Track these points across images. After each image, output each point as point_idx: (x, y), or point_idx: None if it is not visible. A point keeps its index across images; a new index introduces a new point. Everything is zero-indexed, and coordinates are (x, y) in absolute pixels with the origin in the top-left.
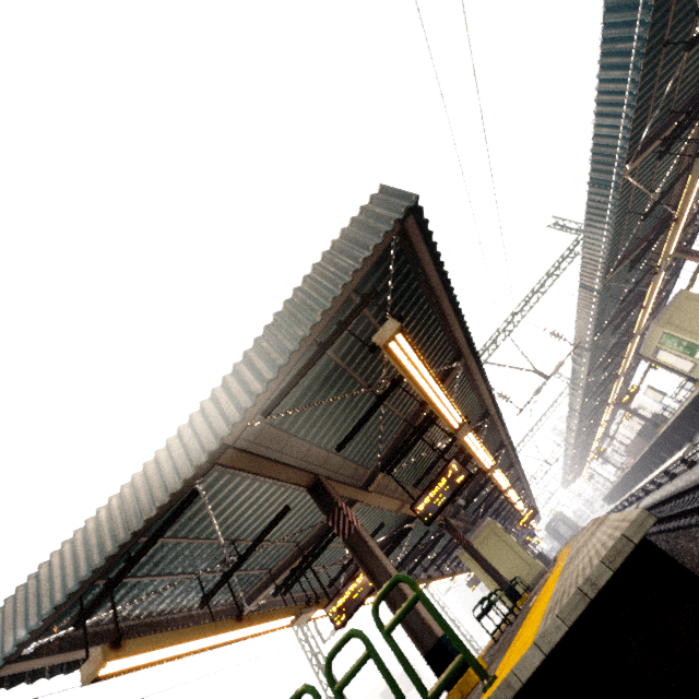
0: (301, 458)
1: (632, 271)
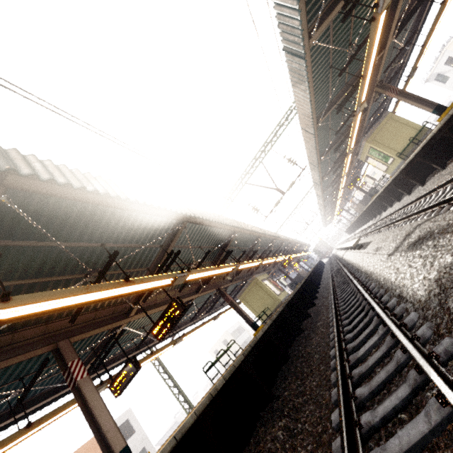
0: (42, 334)
1: (348, 105)
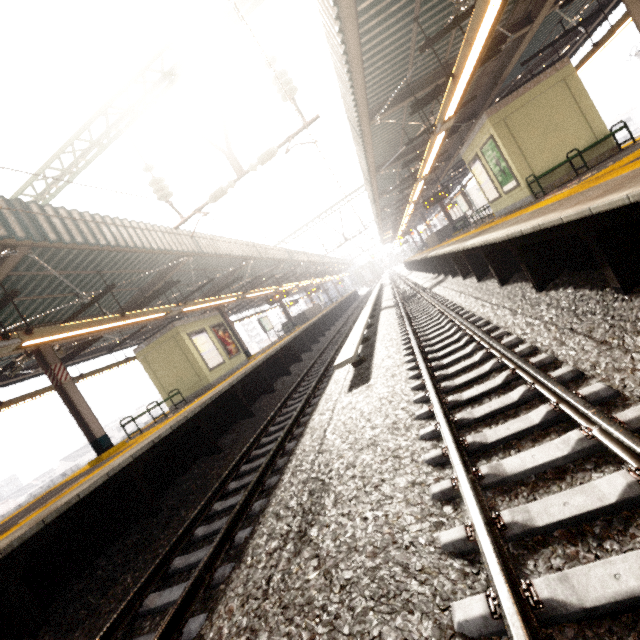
0: None
1: None
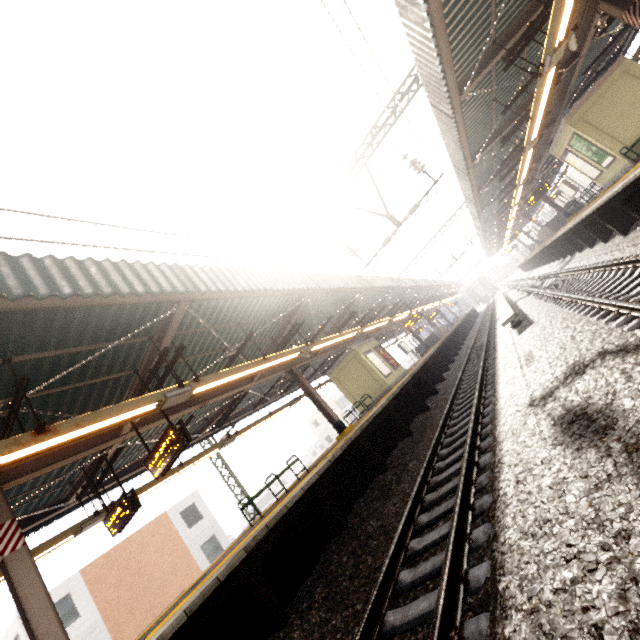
0: None
1: (538, 47)
